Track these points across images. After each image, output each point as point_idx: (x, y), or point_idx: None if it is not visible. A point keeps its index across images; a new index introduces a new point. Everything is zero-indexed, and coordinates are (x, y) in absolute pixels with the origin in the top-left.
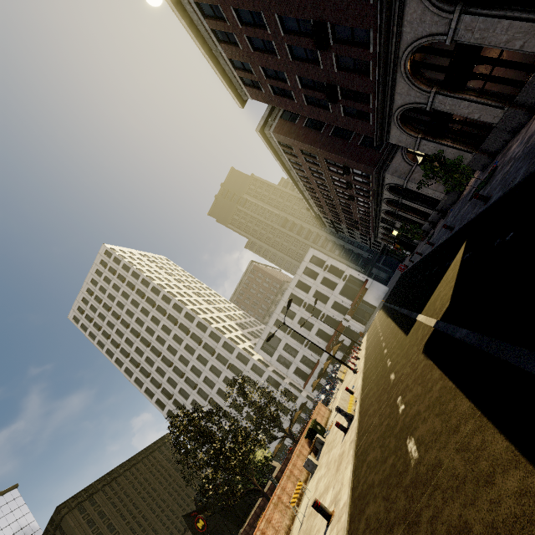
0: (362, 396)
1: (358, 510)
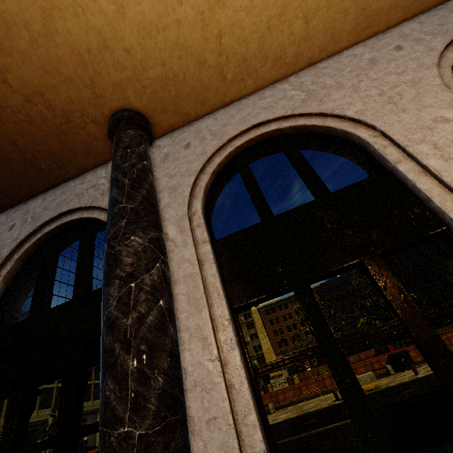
0: (369, 394)
1: None
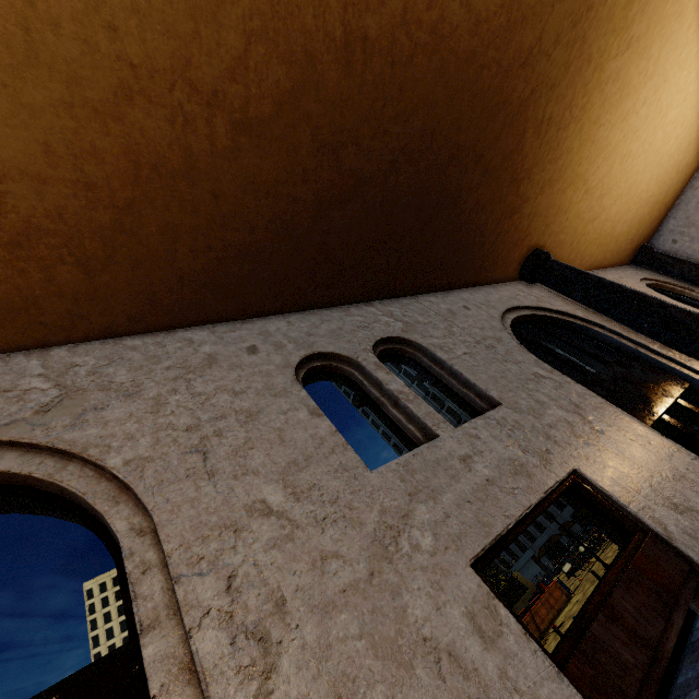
0: None
1: None
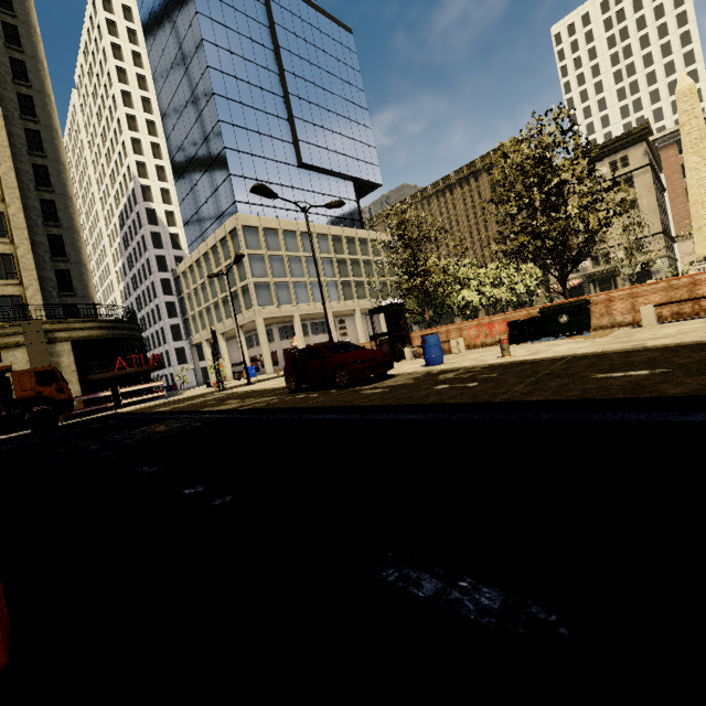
0: None
1: (693, 347)
